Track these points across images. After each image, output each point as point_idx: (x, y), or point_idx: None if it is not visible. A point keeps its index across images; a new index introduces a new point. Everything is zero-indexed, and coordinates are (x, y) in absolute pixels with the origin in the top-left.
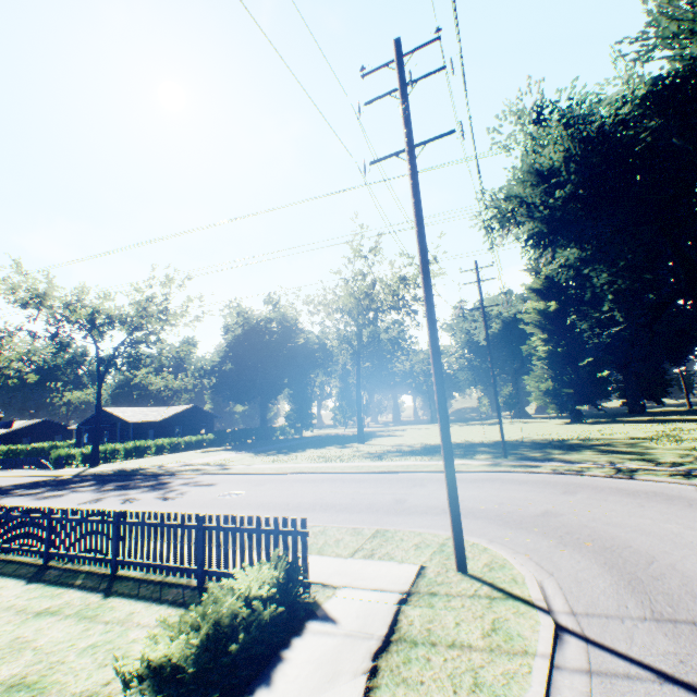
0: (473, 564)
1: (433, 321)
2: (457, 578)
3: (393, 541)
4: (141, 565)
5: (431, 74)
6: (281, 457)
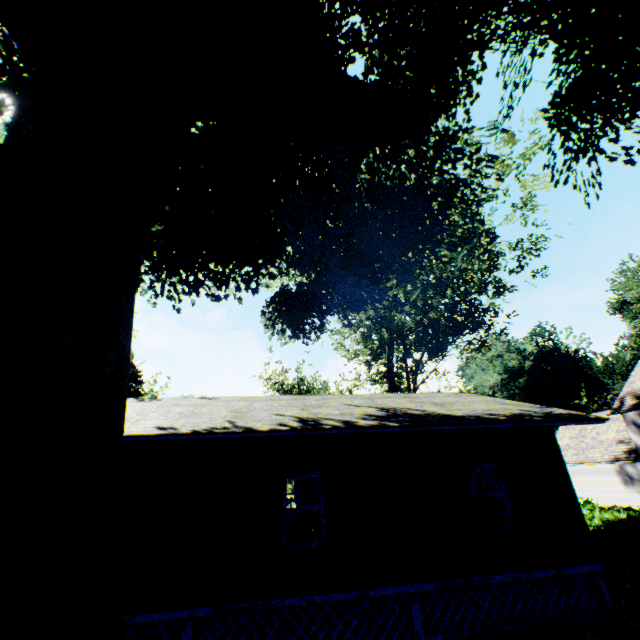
0: None
1: None
2: None
3: None
4: None
5: None
6: None
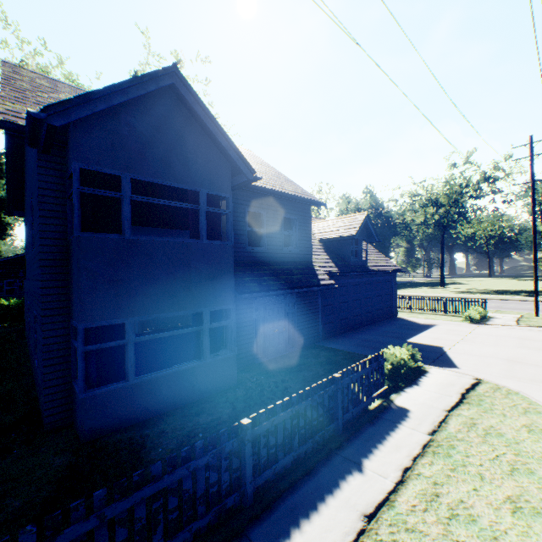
0: (540, 316)
1: (535, 245)
2: (535, 317)
3: (506, 312)
4: (421, 309)
5: None
6: (398, 290)
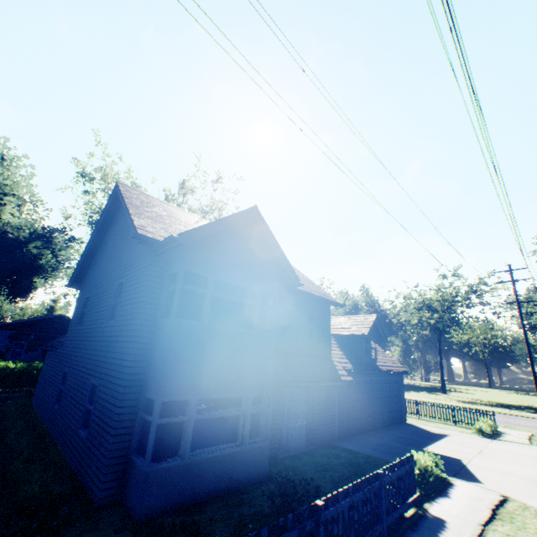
0: None
1: (531, 360)
2: None
3: (516, 428)
4: (429, 416)
5: (524, 279)
6: None
